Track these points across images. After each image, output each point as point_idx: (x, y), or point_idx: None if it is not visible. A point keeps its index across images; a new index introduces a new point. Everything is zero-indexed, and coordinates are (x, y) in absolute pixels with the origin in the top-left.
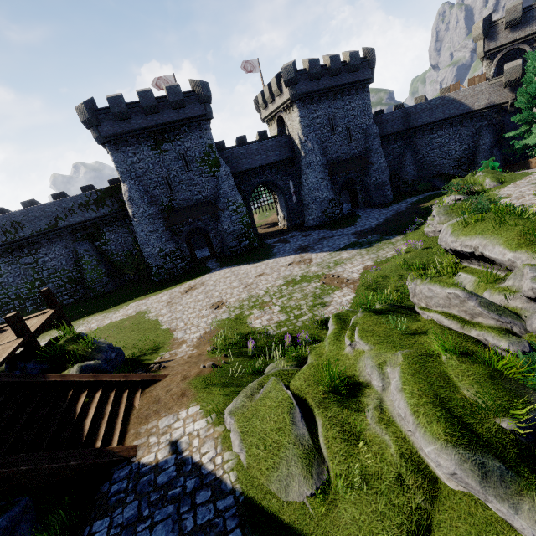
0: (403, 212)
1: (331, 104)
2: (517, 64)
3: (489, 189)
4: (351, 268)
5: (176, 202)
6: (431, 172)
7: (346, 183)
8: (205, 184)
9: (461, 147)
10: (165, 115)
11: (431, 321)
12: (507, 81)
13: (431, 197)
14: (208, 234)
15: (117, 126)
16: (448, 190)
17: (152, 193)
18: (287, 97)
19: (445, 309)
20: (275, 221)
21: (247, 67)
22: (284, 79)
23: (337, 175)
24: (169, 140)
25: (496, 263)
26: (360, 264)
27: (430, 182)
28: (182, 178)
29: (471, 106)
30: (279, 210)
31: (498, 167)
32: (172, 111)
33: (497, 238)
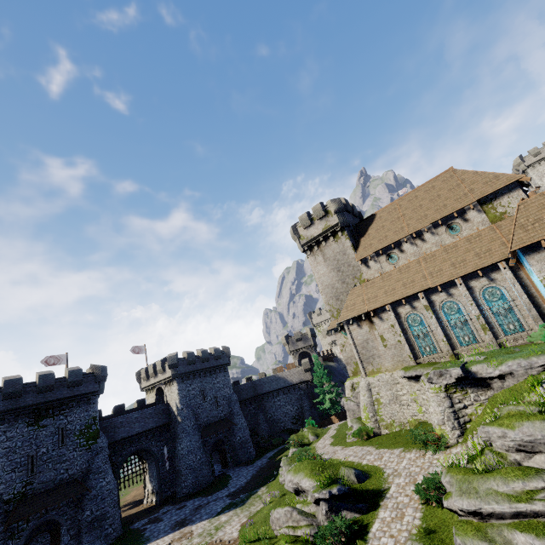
0: (265, 466)
1: (202, 379)
2: (307, 360)
3: (312, 441)
4: (230, 529)
5: (32, 486)
6: (280, 427)
7: (216, 444)
8: (77, 459)
9: (293, 408)
10: (58, 392)
11: (282, 534)
12: (305, 369)
13: (283, 450)
14: (59, 528)
15: (1, 404)
16: (289, 444)
17: (5, 477)
18: (169, 375)
19: (287, 524)
20: (139, 498)
21: (136, 350)
22: (168, 363)
23: (208, 436)
24: (52, 415)
25: (307, 490)
26: (238, 523)
27: (280, 436)
28: (51, 455)
29: (291, 381)
30: (147, 482)
31: (318, 421)
32: (67, 389)
33: (303, 474)
